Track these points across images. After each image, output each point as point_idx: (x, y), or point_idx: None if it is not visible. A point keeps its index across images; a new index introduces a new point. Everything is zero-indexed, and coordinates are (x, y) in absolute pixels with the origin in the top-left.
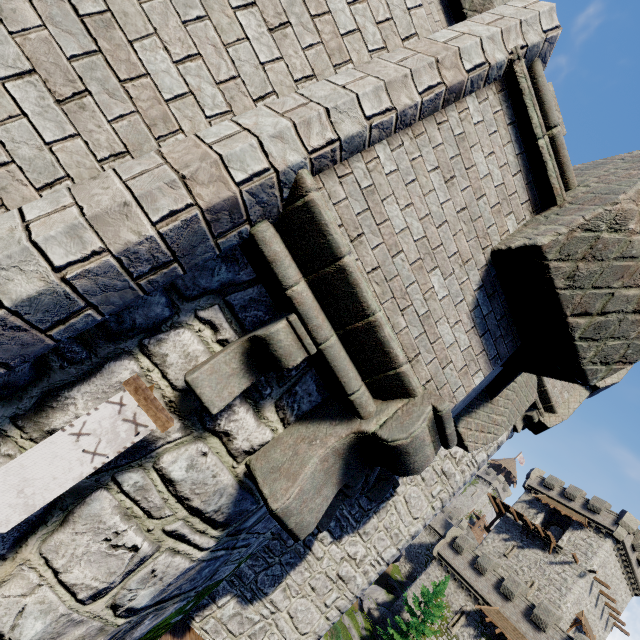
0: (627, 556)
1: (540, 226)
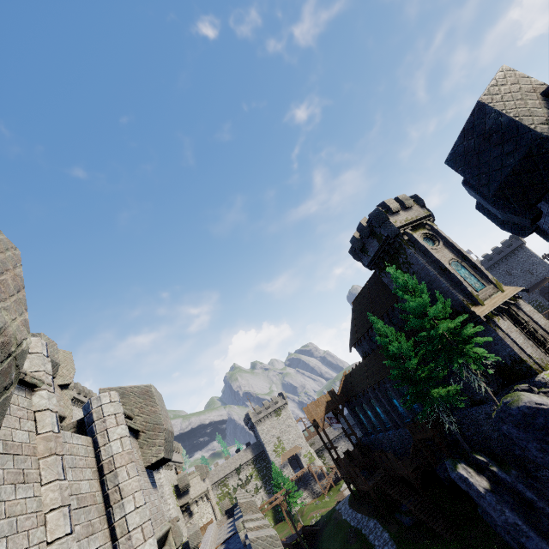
0: (80, 400)
1: (151, 448)
